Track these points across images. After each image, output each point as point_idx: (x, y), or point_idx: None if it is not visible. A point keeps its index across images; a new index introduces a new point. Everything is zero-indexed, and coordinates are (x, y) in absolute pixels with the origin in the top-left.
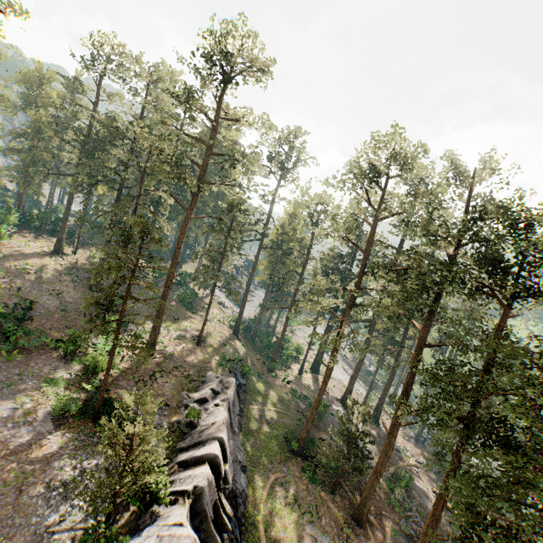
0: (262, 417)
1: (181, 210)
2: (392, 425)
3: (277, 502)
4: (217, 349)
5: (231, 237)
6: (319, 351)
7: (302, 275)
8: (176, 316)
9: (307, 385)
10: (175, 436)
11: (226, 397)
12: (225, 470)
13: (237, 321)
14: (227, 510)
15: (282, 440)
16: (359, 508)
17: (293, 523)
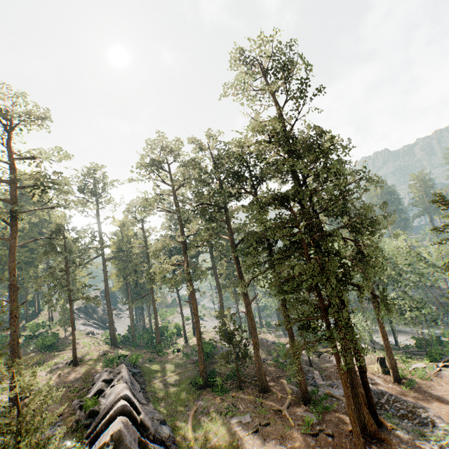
0: (166, 384)
1: (6, 266)
2: (246, 306)
3: (203, 424)
4: (99, 359)
5: (68, 254)
6: (192, 316)
7: (148, 261)
8: (40, 361)
9: (195, 345)
10: (78, 432)
11: (120, 376)
12: (140, 419)
13: (110, 333)
14: (157, 448)
15: (189, 387)
16: (259, 380)
17: (221, 426)
